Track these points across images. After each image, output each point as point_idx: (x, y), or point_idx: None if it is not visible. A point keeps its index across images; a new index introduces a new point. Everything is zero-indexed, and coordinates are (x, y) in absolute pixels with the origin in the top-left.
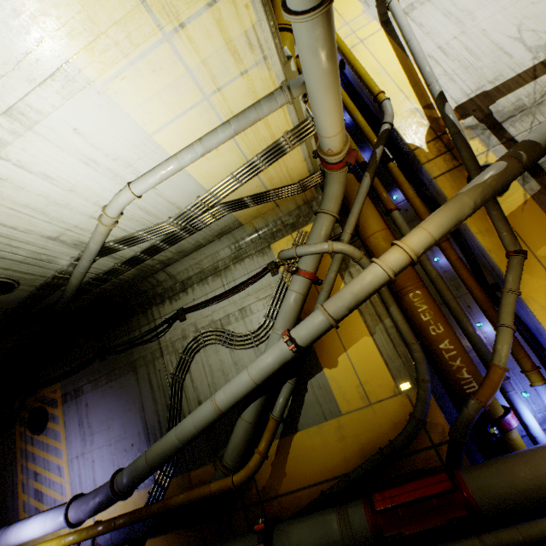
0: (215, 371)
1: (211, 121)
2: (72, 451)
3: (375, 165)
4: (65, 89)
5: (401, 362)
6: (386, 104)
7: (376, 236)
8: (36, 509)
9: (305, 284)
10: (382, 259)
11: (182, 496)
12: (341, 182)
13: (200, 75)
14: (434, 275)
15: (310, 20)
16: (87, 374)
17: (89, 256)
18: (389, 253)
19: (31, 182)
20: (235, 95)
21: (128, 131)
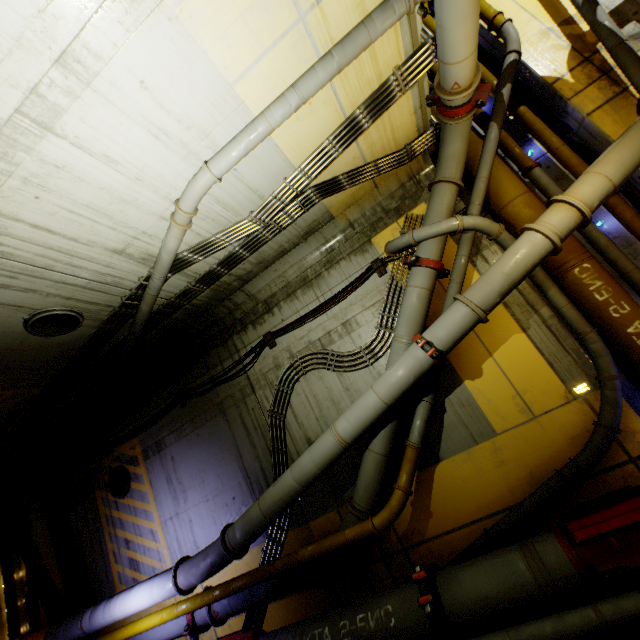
0: (322, 401)
1: (305, 57)
2: (165, 512)
3: (503, 111)
4: (128, 15)
5: (570, 359)
6: (507, 28)
7: (516, 203)
8: (133, 580)
9: (430, 276)
10: (540, 223)
11: (312, 549)
12: (465, 135)
13: None
14: (603, 241)
15: None
16: (167, 424)
17: (161, 271)
18: (549, 214)
19: (92, 170)
20: (338, 9)
21: (205, 81)
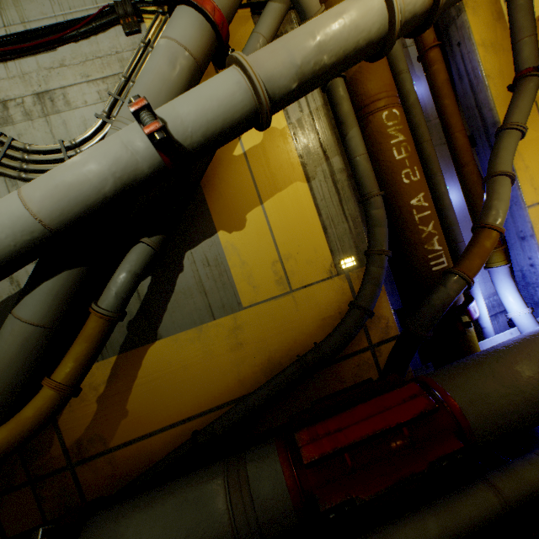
0: None
1: None
2: None
3: None
4: None
5: (347, 227)
6: None
7: None
8: None
9: (202, 33)
10: None
11: None
12: None
13: None
14: (414, 98)
15: None
16: None
17: None
18: None
19: None
20: None
21: None
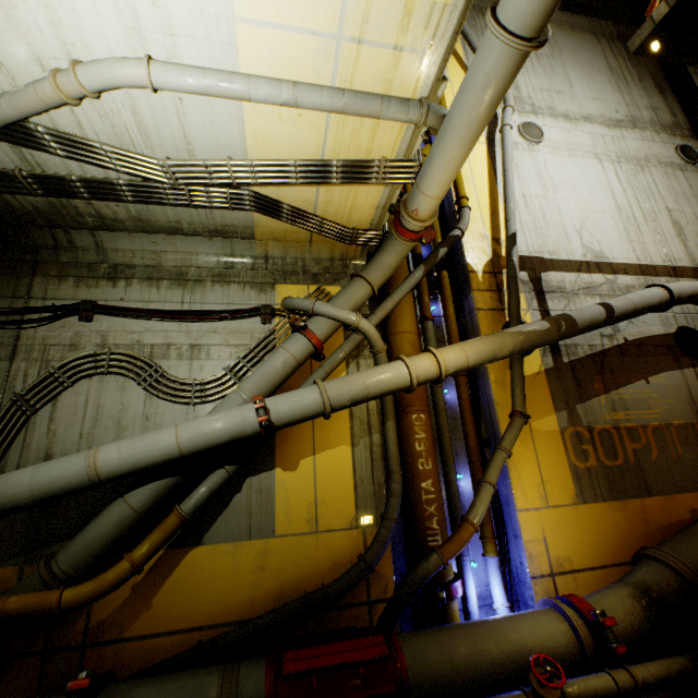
0: (104, 417)
1: (322, 72)
2: None
3: (433, 264)
4: None
5: (373, 489)
6: (466, 211)
7: (405, 337)
8: None
9: (307, 350)
10: (412, 361)
11: None
12: (400, 256)
13: (354, 2)
14: (442, 405)
15: (513, 47)
16: None
17: None
18: (421, 358)
19: None
20: (371, 66)
21: None
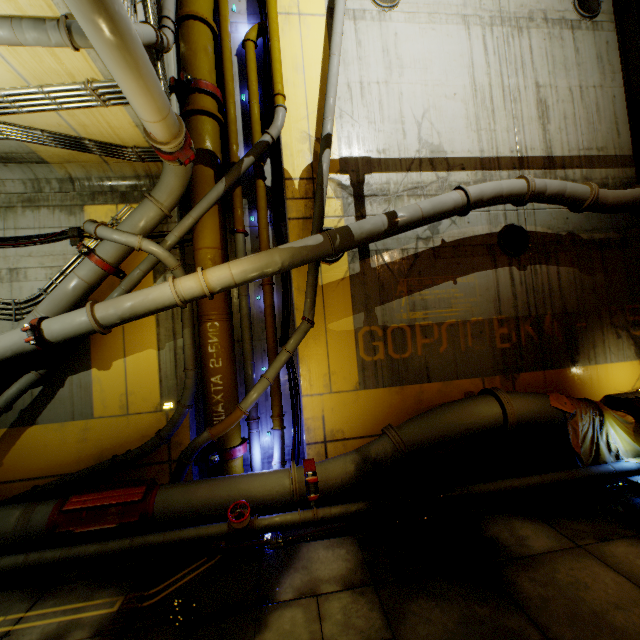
0: None
1: None
2: None
3: (237, 175)
4: None
5: (176, 383)
6: (279, 112)
7: (205, 252)
8: None
9: (96, 273)
10: (178, 281)
11: None
12: (180, 175)
13: None
14: (244, 312)
15: None
16: None
17: None
18: (187, 278)
19: None
20: None
21: None
